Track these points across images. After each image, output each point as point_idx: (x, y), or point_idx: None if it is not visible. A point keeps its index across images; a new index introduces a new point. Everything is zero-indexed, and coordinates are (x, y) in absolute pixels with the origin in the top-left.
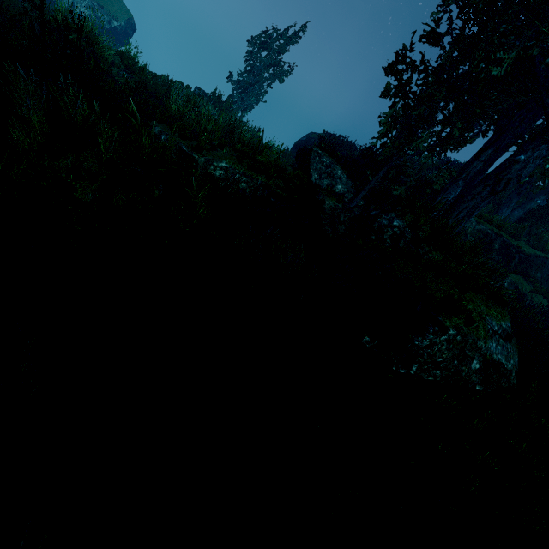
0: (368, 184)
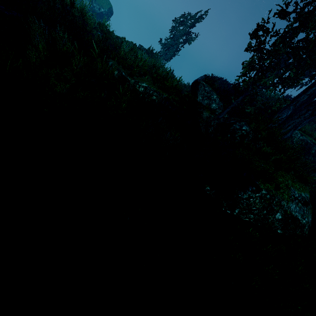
0: (231, 104)
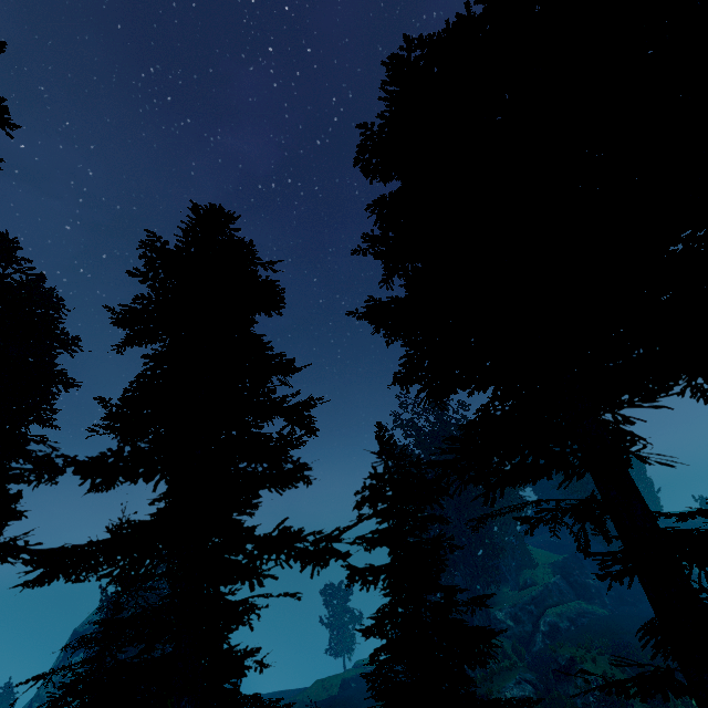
0: None
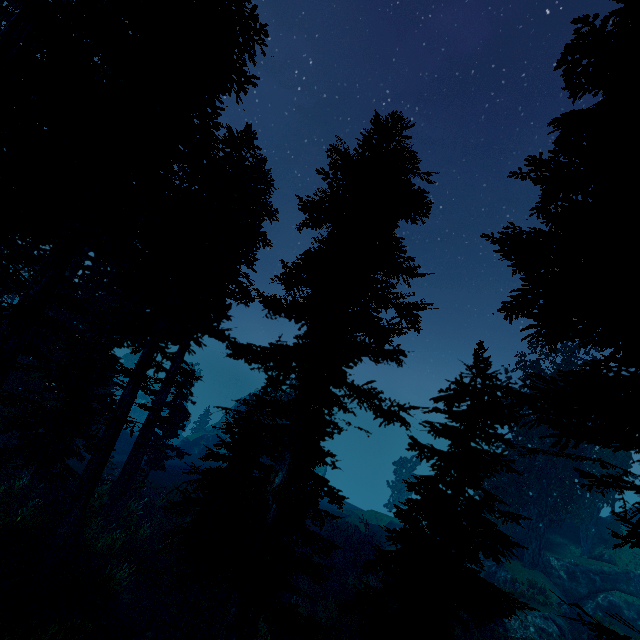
0: None
